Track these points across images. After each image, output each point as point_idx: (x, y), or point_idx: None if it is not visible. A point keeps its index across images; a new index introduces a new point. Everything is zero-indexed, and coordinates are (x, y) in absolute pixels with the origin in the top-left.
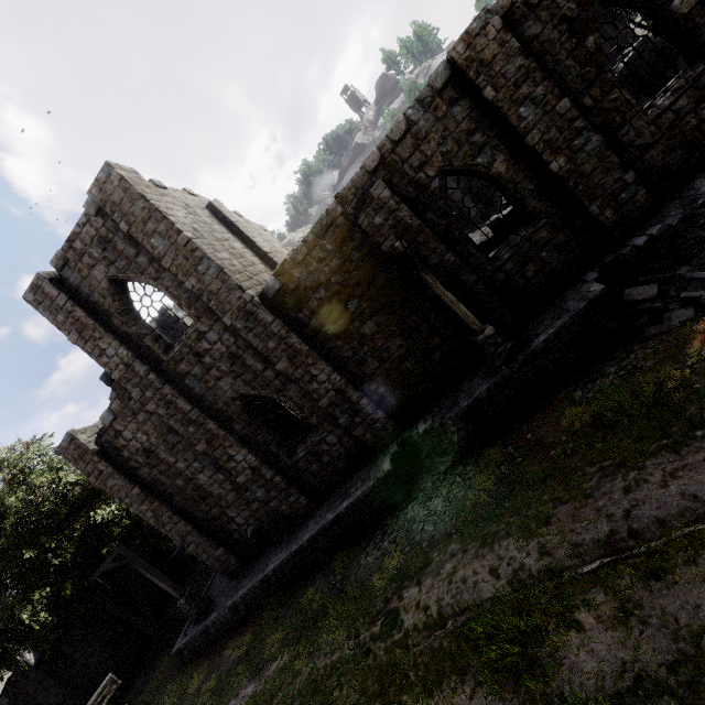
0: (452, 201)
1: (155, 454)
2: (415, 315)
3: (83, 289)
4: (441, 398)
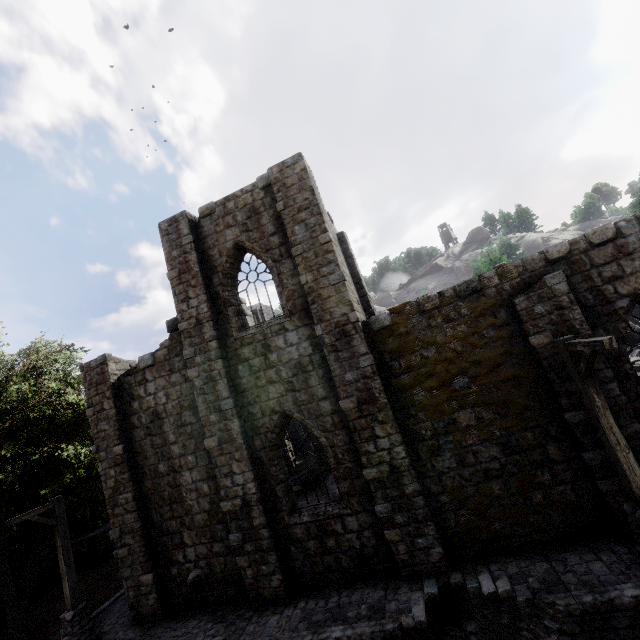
0: (631, 329)
1: (161, 422)
2: (532, 432)
3: (209, 240)
4: (521, 556)
